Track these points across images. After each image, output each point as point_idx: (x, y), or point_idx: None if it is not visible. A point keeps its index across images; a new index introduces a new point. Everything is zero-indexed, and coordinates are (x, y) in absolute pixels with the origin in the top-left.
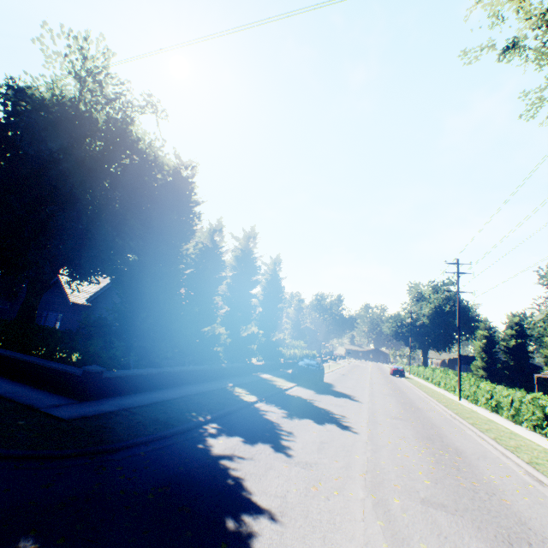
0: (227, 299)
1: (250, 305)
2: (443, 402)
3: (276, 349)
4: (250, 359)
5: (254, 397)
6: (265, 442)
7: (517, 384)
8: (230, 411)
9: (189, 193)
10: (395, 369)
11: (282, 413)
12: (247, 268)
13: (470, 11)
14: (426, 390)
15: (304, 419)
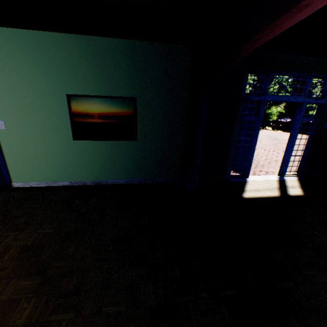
0: None
1: None
2: None
3: None
4: None
5: None
6: None
7: None
8: None
9: None
10: None
11: None
12: None
13: None
14: None
15: None
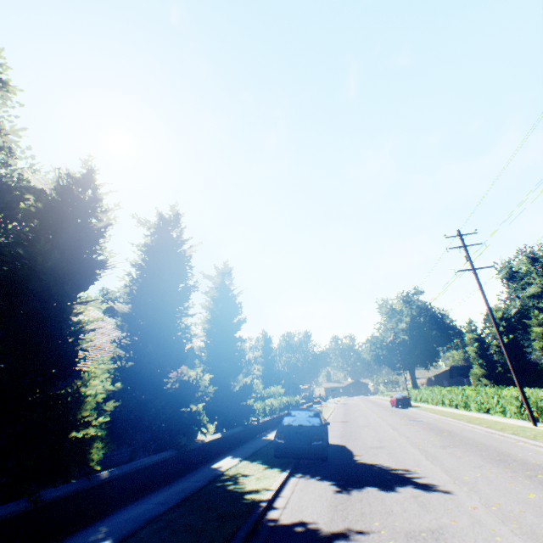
0: (131, 324)
1: (178, 328)
2: (537, 437)
3: (244, 404)
4: (190, 435)
5: None
6: None
7: (524, 386)
8: None
9: None
10: (398, 398)
11: None
12: (170, 268)
13: None
14: (466, 418)
15: None
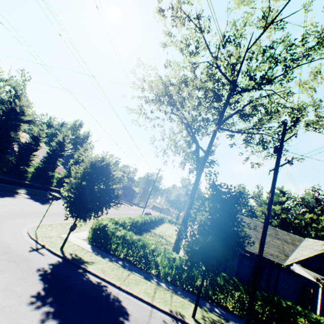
0: (45, 158)
1: (56, 163)
2: None
3: None
4: (50, 185)
5: (24, 192)
6: (0, 195)
7: None
8: (3, 190)
9: (23, 115)
10: (146, 213)
11: (26, 197)
12: (61, 148)
13: (143, 84)
14: None
15: (31, 199)
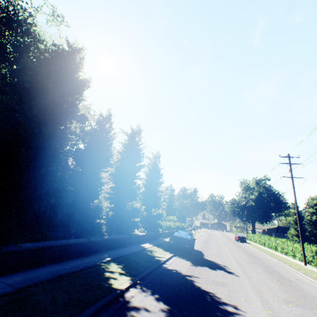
0: (115, 179)
1: (134, 184)
2: (299, 269)
3: (156, 222)
4: (133, 230)
5: (127, 280)
6: None
7: None
8: None
9: (73, 69)
10: (239, 236)
11: (159, 314)
12: (133, 155)
13: None
14: (271, 254)
15: None
